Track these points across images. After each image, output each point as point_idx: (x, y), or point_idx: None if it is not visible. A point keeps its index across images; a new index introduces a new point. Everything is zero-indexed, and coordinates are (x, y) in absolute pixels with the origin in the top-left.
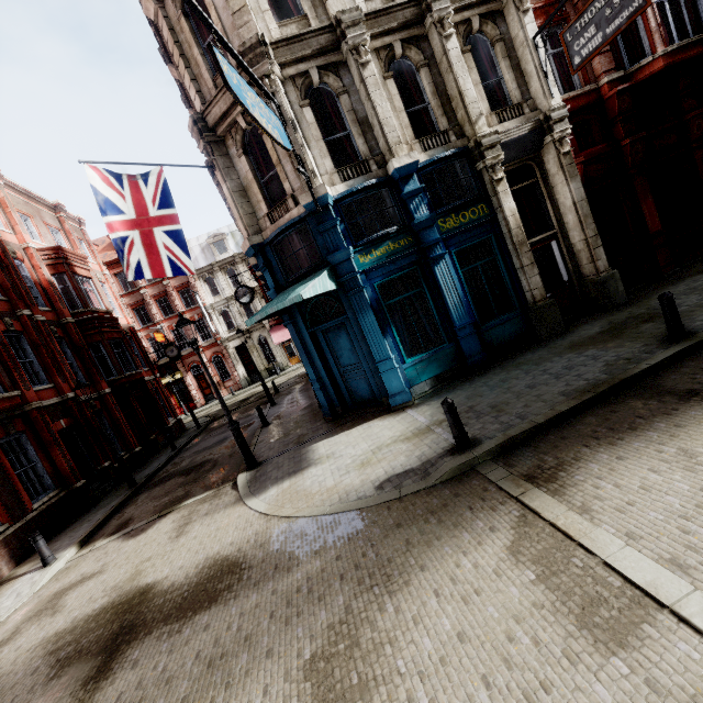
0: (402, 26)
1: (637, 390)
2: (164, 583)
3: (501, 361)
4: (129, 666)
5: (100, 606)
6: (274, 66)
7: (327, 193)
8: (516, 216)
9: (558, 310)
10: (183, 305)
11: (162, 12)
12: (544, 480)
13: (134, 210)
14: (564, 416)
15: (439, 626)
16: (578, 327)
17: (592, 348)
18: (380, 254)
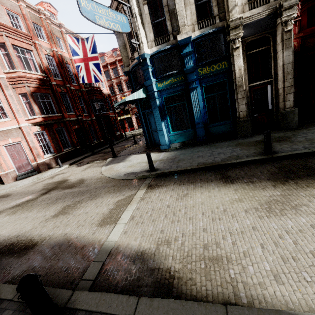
0: None
1: (220, 170)
2: (70, 180)
3: (212, 142)
4: (49, 194)
5: (58, 180)
6: None
7: (144, 53)
8: (241, 70)
9: (250, 124)
10: None
11: None
12: (151, 188)
13: (82, 54)
14: (187, 171)
15: (87, 209)
16: (257, 135)
17: (240, 147)
18: (167, 83)
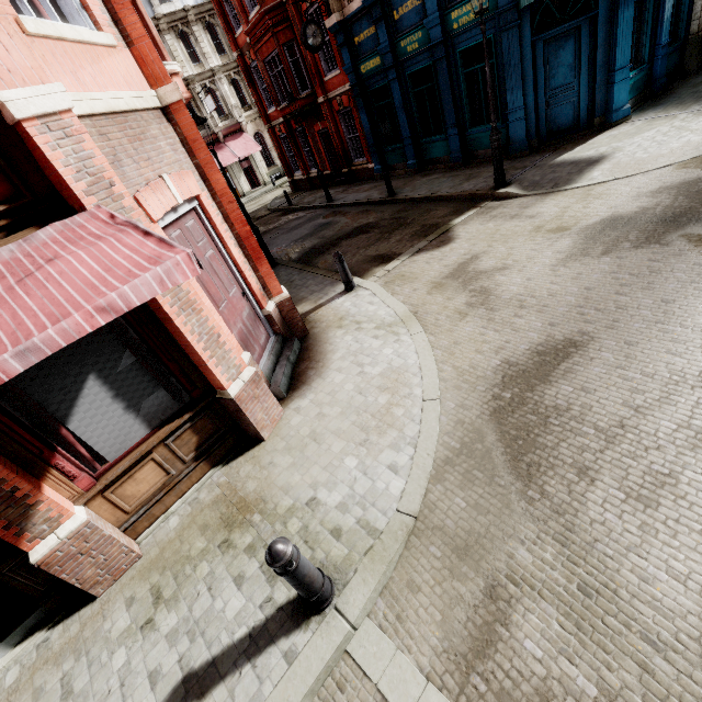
0: None
1: None
2: (626, 211)
3: (673, 88)
4: None
5: (575, 240)
6: None
7: None
8: None
9: None
10: None
11: None
12: None
13: None
14: None
15: None
16: None
17: None
18: None
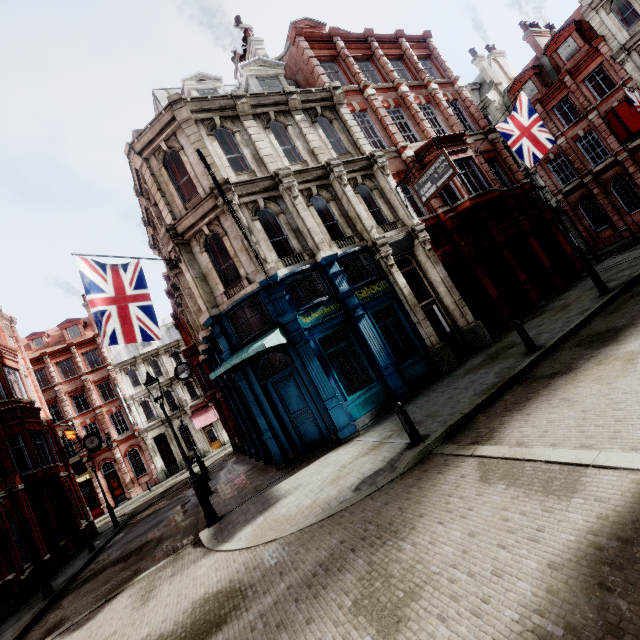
0: (316, 179)
1: (522, 382)
2: (148, 639)
3: (420, 392)
4: None
5: None
6: (235, 196)
7: (277, 273)
8: (408, 288)
9: (450, 350)
10: (101, 399)
11: (146, 165)
12: (485, 441)
13: (114, 290)
14: (481, 406)
15: (452, 537)
16: (467, 361)
17: (482, 369)
18: (317, 315)
